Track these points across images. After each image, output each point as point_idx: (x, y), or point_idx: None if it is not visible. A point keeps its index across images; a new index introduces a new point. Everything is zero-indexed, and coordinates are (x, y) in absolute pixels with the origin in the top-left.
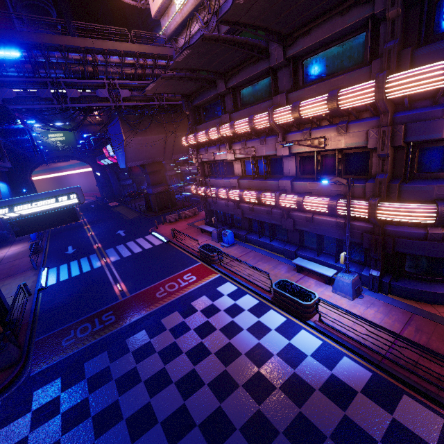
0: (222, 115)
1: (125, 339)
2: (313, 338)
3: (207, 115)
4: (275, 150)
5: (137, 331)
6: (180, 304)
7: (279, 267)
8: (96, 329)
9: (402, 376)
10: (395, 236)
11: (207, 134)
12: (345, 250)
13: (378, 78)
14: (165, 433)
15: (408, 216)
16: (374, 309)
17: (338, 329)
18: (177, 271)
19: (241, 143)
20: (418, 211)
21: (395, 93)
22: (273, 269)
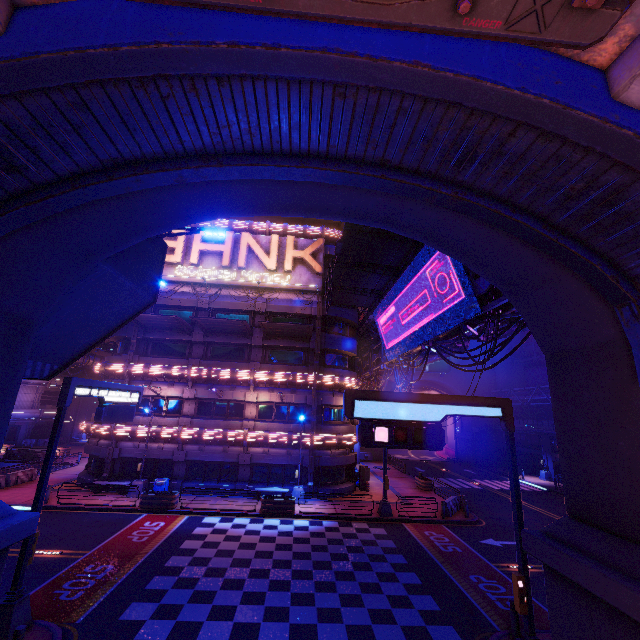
0: (191, 358)
1: (163, 565)
2: (303, 521)
3: (158, 351)
4: (243, 397)
5: (167, 559)
6: (181, 537)
7: (240, 500)
8: (103, 576)
9: (347, 516)
10: (319, 456)
11: (170, 369)
12: (298, 467)
13: (315, 374)
14: (281, 568)
15: (327, 440)
16: (317, 504)
17: (313, 512)
18: (125, 524)
19: (209, 386)
20: (331, 437)
21: (321, 382)
22: (237, 502)
